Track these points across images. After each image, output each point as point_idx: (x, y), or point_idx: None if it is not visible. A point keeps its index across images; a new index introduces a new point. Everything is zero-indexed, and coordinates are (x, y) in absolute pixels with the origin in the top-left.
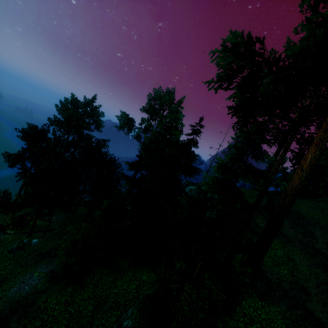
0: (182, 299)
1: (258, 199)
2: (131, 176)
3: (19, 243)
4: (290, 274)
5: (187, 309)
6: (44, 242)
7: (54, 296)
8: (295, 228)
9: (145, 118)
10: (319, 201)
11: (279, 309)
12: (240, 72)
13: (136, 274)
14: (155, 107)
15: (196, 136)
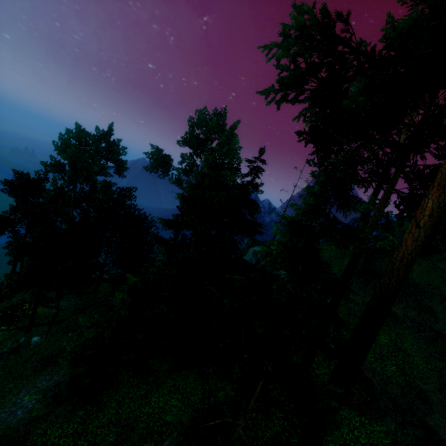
0: (236, 437)
1: (349, 267)
2: (169, 239)
3: (13, 344)
4: (401, 373)
5: (251, 435)
6: (49, 340)
7: (58, 425)
8: (405, 302)
9: (187, 153)
10: (437, 260)
11: (385, 427)
12: (313, 73)
13: (177, 383)
14: (198, 138)
15: (255, 177)
